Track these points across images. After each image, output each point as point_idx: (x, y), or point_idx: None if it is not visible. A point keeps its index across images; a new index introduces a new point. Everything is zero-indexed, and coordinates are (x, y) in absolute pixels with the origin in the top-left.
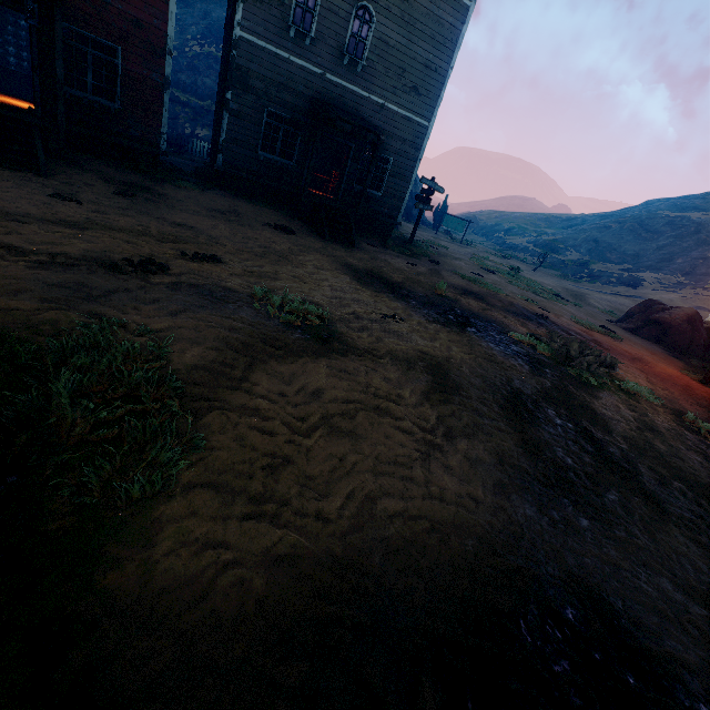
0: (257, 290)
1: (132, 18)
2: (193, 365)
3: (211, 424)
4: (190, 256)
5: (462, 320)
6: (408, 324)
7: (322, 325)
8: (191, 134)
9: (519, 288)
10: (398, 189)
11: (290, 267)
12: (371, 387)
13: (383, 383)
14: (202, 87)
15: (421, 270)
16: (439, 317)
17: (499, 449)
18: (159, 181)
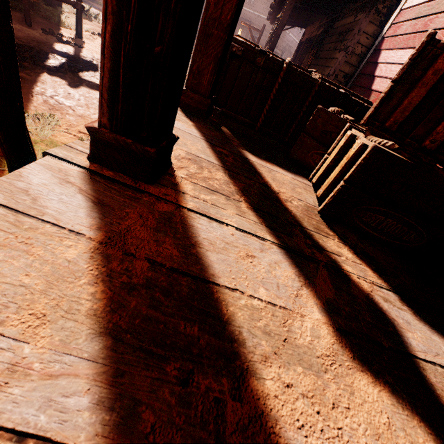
0: None
1: None
2: None
3: None
4: None
5: None
6: None
7: None
8: None
9: None
10: None
11: None
12: None
13: None
14: None
15: None
16: None
17: None
18: None
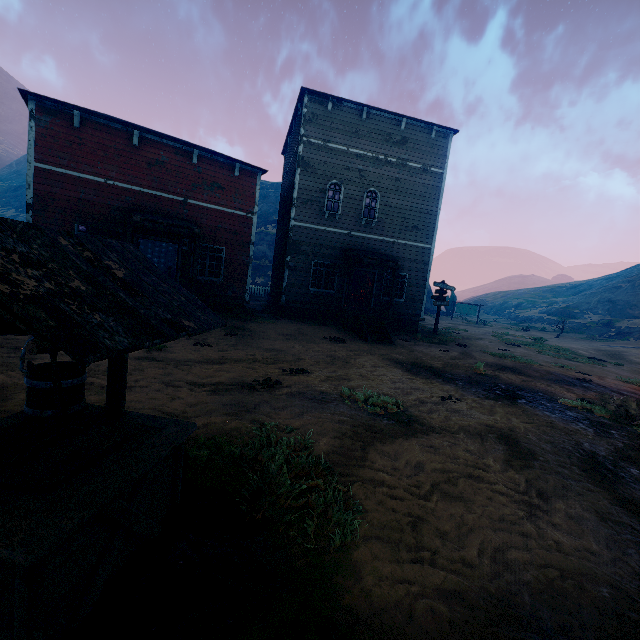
0: (344, 390)
1: (232, 231)
2: (327, 451)
3: (357, 493)
4: (288, 372)
5: (508, 393)
6: (465, 402)
7: (399, 411)
8: (252, 283)
9: (550, 357)
10: (416, 294)
11: (354, 369)
12: (458, 458)
13: (467, 454)
14: (257, 252)
15: (453, 354)
16: (488, 393)
17: (596, 507)
18: (247, 321)
